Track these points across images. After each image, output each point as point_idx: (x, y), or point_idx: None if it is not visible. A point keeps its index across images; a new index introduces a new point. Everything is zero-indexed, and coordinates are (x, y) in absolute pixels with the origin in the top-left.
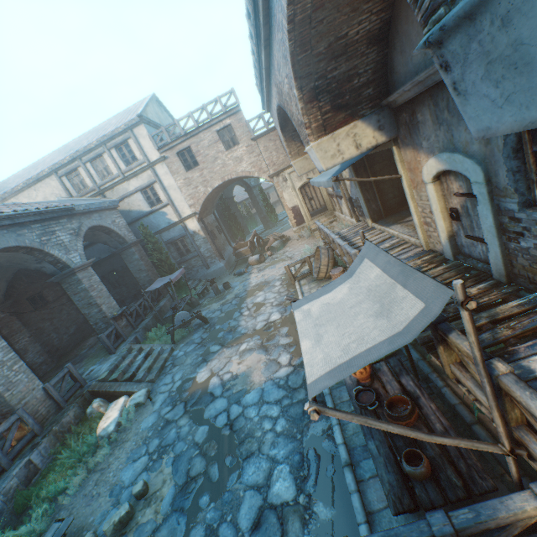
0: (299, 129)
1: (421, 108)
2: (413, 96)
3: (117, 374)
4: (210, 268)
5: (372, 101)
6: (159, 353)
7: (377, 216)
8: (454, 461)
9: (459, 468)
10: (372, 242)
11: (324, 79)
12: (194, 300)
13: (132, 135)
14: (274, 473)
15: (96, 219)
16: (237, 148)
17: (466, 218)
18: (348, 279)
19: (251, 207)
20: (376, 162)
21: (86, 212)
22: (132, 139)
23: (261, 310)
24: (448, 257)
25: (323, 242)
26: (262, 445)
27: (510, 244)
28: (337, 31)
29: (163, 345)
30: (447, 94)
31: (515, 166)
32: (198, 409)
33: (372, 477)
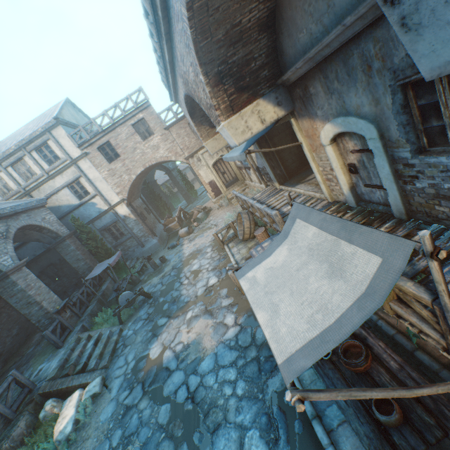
0: (208, 112)
1: (313, 82)
2: (304, 73)
3: (67, 369)
4: (145, 246)
5: (268, 81)
6: (108, 337)
7: (283, 179)
8: (419, 398)
9: (426, 405)
10: (283, 201)
11: (225, 64)
12: (135, 278)
13: (51, 136)
14: (245, 442)
15: (24, 219)
16: (153, 137)
17: (363, 170)
18: (284, 241)
19: (172, 187)
20: (274, 135)
21: (13, 214)
22: (52, 140)
23: (199, 276)
24: (351, 205)
25: (241, 207)
26: (227, 414)
27: (406, 187)
28: (232, 19)
29: (111, 327)
30: (335, 66)
31: (405, 120)
32: (156, 388)
33: (339, 424)
